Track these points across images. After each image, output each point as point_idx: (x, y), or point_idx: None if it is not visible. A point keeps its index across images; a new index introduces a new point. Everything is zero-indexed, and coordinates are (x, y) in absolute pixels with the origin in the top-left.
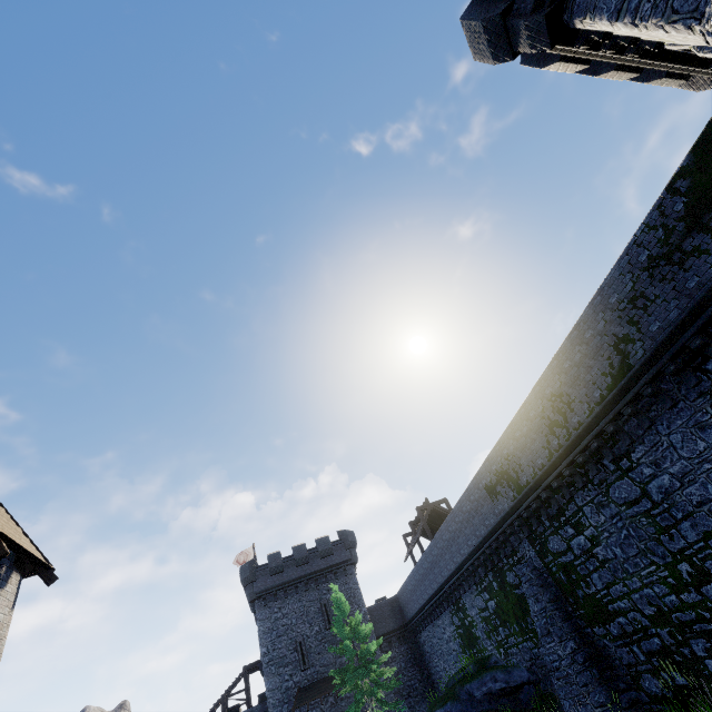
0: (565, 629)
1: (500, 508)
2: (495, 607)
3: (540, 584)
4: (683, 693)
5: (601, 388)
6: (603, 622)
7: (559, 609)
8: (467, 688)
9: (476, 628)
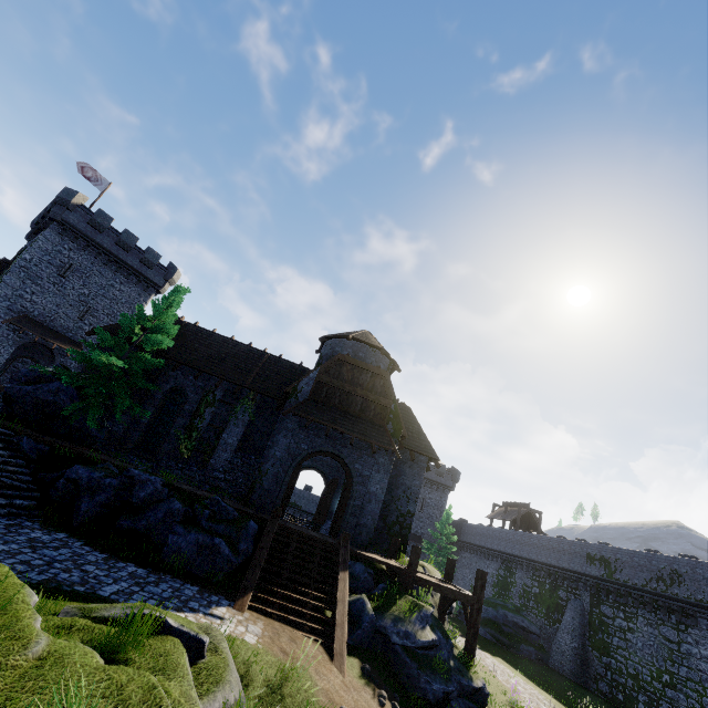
0: (578, 638)
1: (587, 569)
2: (537, 593)
3: (580, 613)
4: (617, 700)
5: (704, 597)
6: (601, 653)
7: (581, 629)
8: (505, 612)
9: (514, 587)
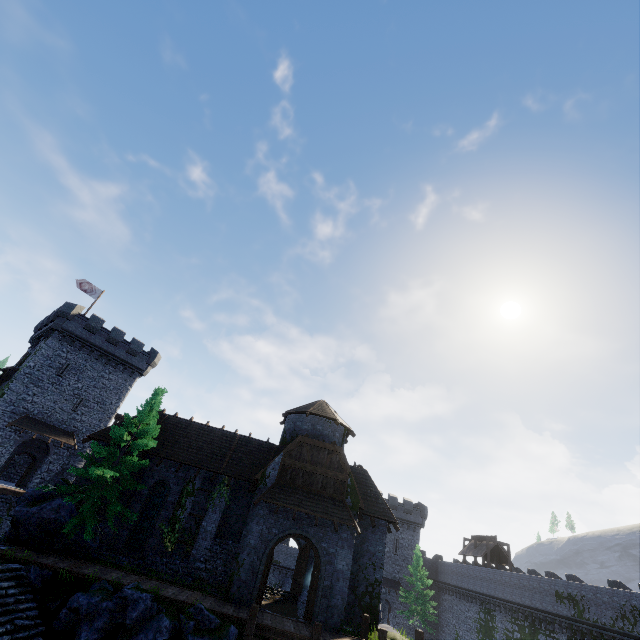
0: None
1: (559, 609)
2: (519, 638)
3: None
4: None
5: None
6: None
7: None
8: None
9: (497, 632)
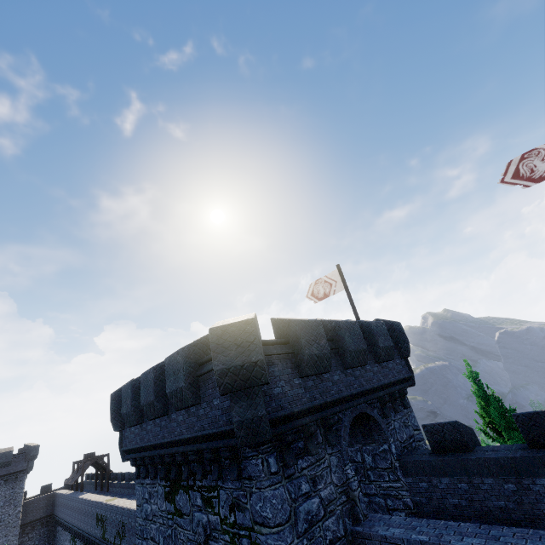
0: None
1: (97, 532)
2: None
3: None
4: None
5: None
6: None
7: None
8: None
9: None
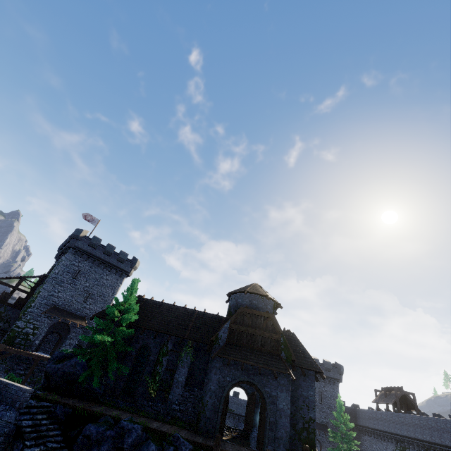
0: None
1: None
2: None
3: None
4: None
5: None
6: None
7: None
8: None
9: None
